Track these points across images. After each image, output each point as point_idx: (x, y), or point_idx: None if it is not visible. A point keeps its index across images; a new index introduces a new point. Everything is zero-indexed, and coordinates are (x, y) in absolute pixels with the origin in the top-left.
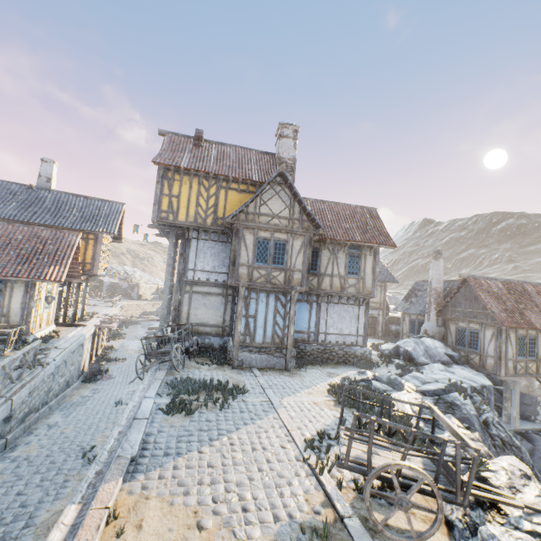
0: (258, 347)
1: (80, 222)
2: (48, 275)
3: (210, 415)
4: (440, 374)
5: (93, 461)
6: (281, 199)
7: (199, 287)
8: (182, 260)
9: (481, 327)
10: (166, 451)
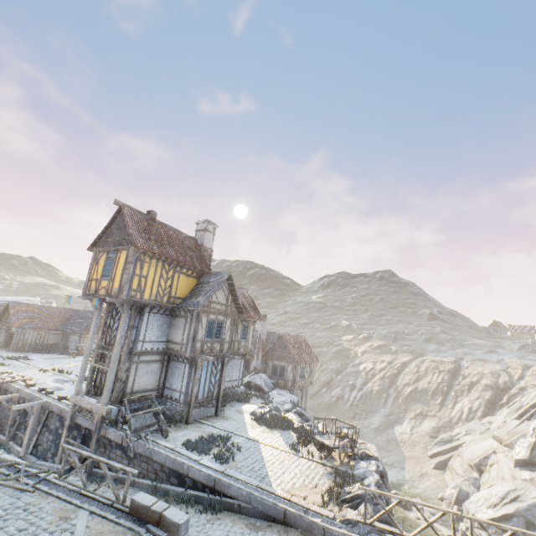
0: (199, 402)
1: None
2: None
3: (241, 456)
4: (280, 397)
5: (203, 511)
6: (223, 291)
7: (144, 357)
8: (133, 332)
9: (286, 364)
10: (261, 477)
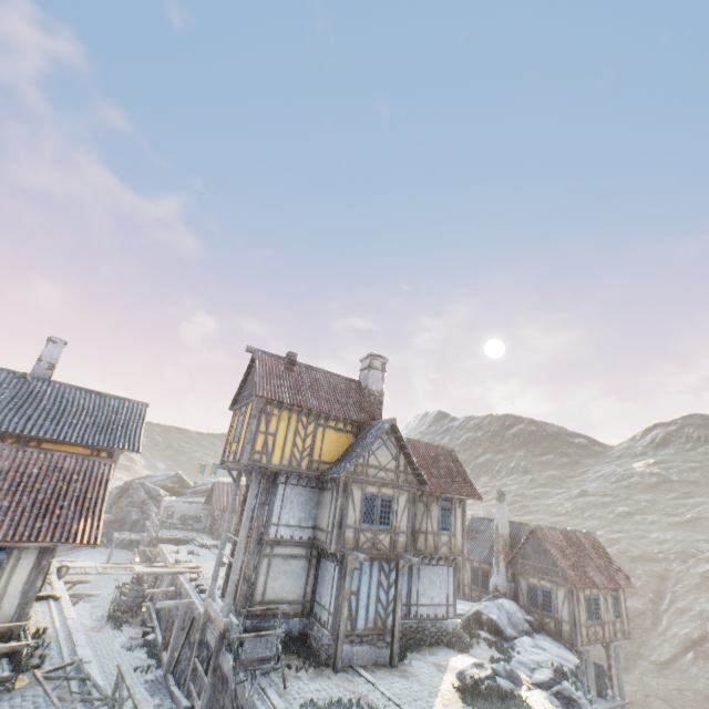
0: (359, 634)
1: (92, 433)
2: (79, 534)
3: None
4: (534, 652)
5: None
6: (388, 449)
7: (280, 548)
8: (263, 511)
9: (553, 586)
10: None
